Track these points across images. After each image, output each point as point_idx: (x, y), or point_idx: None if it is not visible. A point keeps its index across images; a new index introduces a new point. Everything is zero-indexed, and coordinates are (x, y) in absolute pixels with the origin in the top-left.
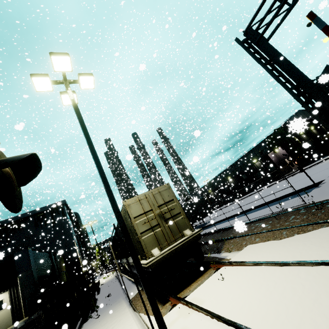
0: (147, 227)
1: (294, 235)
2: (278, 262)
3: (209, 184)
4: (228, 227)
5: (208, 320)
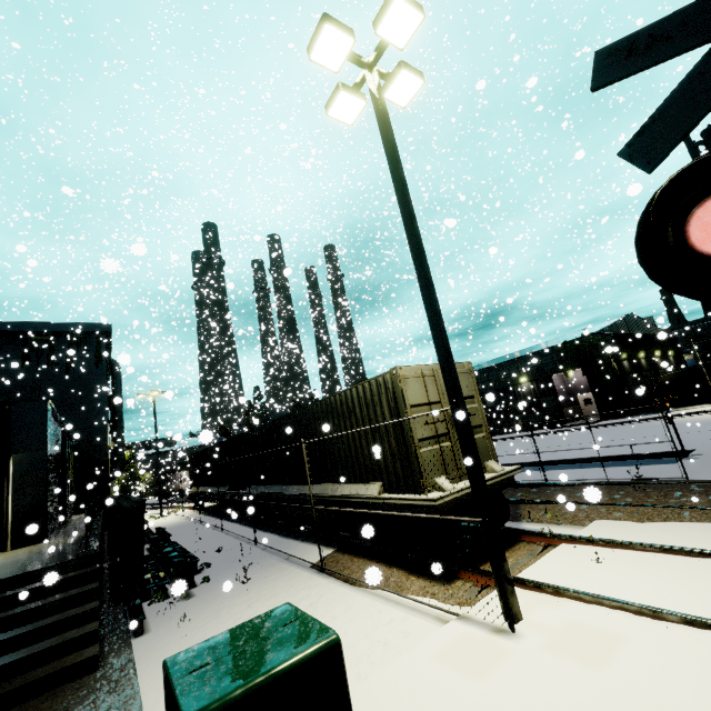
0: (430, 433)
1: None
2: None
3: None
4: None
5: (631, 616)
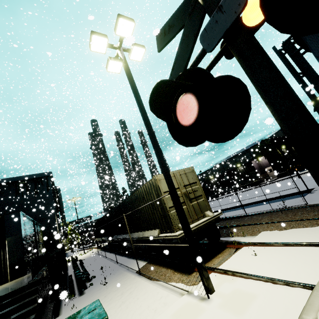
0: None
1: (313, 225)
2: (316, 243)
3: None
4: (226, 218)
5: (263, 283)
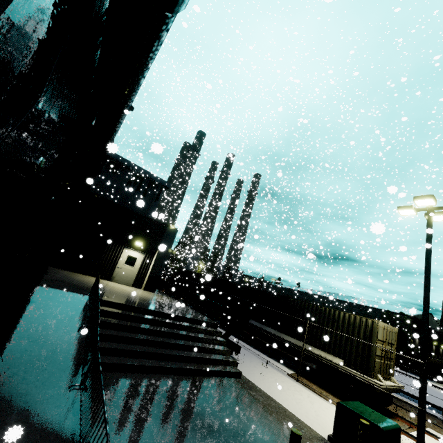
0: (379, 354)
1: None
2: None
3: (281, 289)
4: None
5: None
